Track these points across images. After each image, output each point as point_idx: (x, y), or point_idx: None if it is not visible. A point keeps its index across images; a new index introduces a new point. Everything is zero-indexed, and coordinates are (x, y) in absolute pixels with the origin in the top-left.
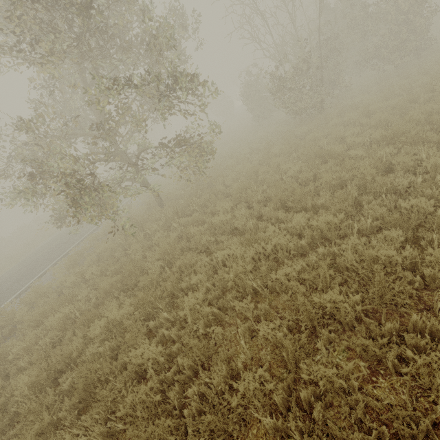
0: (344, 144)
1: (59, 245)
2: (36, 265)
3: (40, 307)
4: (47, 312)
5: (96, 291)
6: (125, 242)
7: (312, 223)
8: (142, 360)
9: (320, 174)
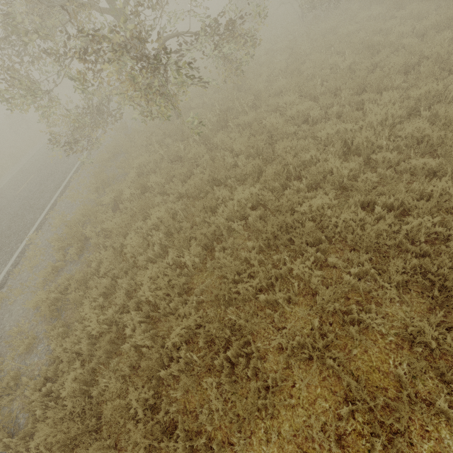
0: (395, 33)
1: (43, 178)
2: (28, 200)
3: (105, 222)
4: (129, 219)
5: (174, 195)
6: (166, 153)
7: (412, 94)
8: (315, 207)
9: (376, 64)
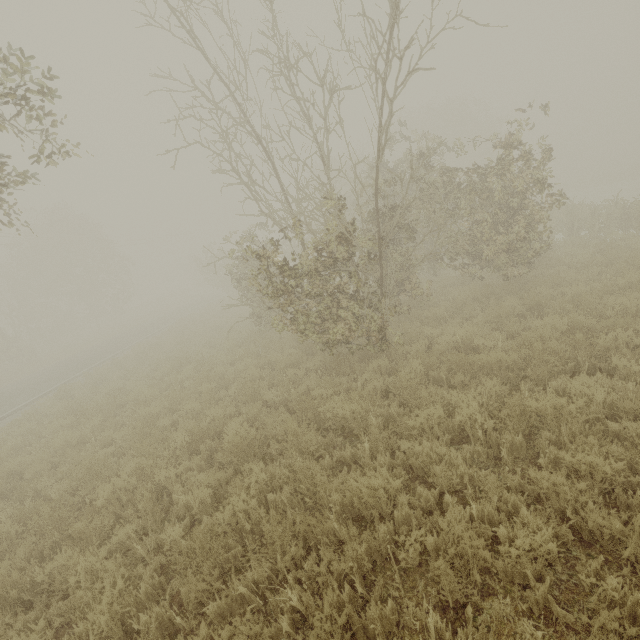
0: None
1: None
2: None
3: None
4: None
5: None
6: None
7: None
8: None
9: None
